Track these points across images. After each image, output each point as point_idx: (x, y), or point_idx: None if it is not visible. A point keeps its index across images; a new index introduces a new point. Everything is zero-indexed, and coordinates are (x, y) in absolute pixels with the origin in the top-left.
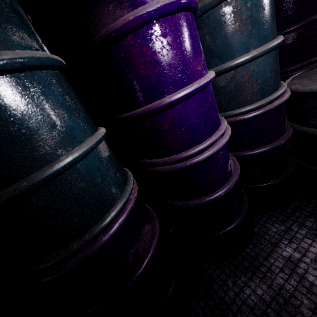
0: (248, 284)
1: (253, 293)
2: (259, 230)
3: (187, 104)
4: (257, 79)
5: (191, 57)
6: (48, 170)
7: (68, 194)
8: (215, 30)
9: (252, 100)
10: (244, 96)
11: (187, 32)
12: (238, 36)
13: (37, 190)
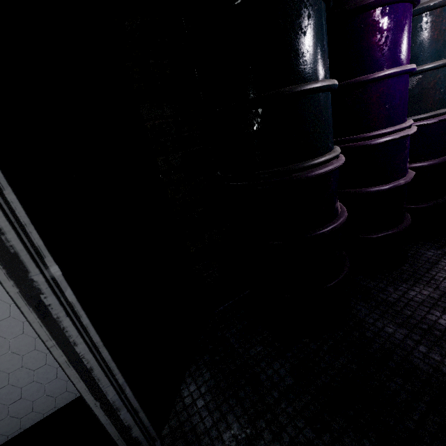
0: (412, 289)
1: (419, 294)
2: (413, 254)
3: (397, 83)
4: (441, 88)
5: (409, 43)
6: (330, 81)
7: (324, 113)
8: (414, 35)
9: (432, 108)
10: (426, 103)
11: (410, 22)
12: (434, 44)
13: (315, 96)
